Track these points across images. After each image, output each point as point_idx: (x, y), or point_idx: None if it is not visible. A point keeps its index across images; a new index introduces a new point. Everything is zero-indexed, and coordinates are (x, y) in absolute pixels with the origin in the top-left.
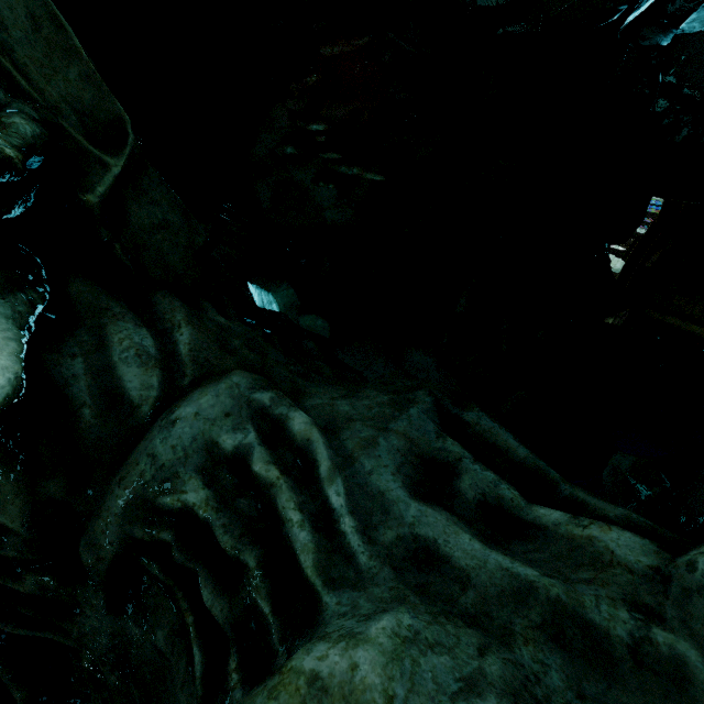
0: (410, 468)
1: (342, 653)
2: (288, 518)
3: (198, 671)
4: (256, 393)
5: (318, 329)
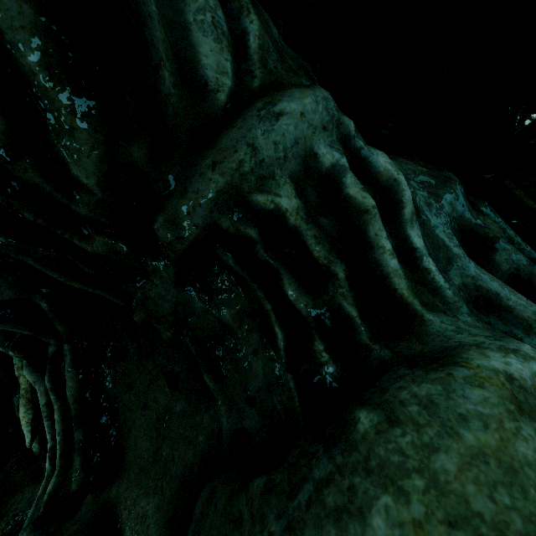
0: (456, 233)
1: (521, 363)
2: (380, 245)
3: (281, 345)
4: (344, 116)
5: None
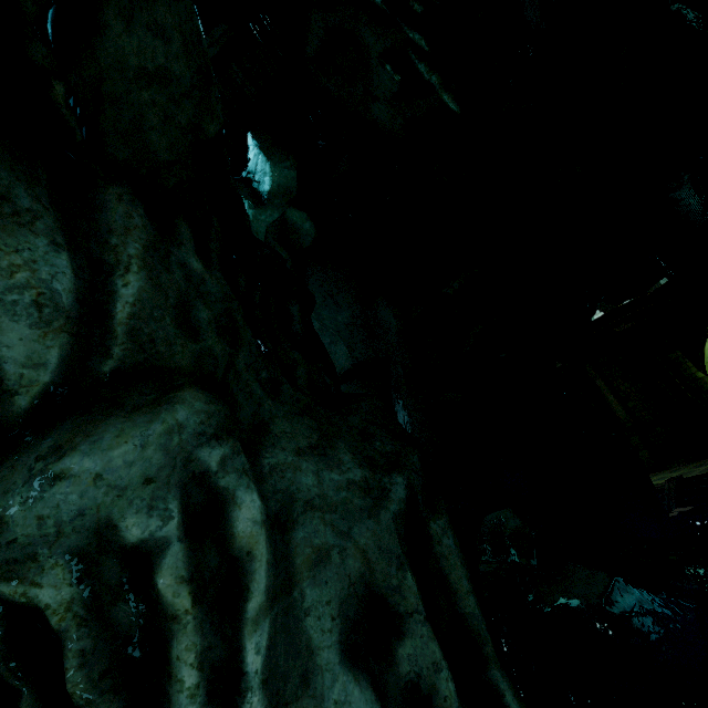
0: (354, 603)
1: None
2: (179, 677)
3: None
4: (204, 448)
5: (302, 231)
